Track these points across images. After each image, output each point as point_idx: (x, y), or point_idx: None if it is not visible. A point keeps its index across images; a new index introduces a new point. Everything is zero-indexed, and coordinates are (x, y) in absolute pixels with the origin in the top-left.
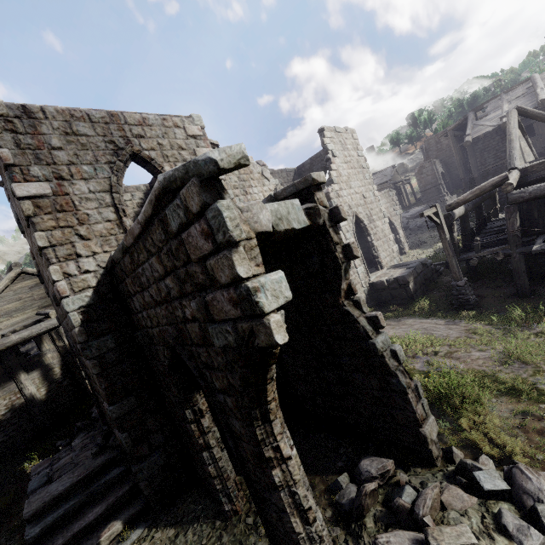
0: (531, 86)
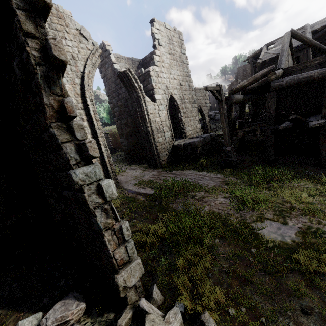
0: (304, 31)
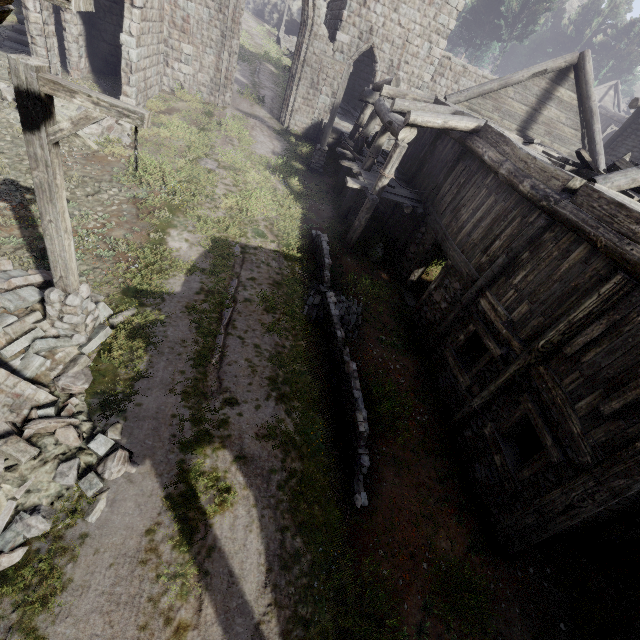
0: None
